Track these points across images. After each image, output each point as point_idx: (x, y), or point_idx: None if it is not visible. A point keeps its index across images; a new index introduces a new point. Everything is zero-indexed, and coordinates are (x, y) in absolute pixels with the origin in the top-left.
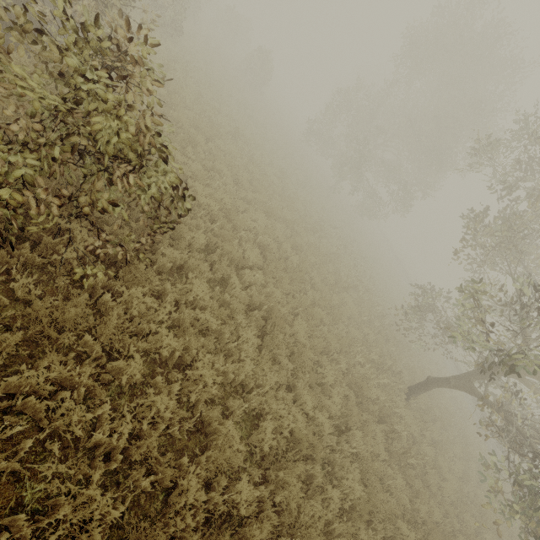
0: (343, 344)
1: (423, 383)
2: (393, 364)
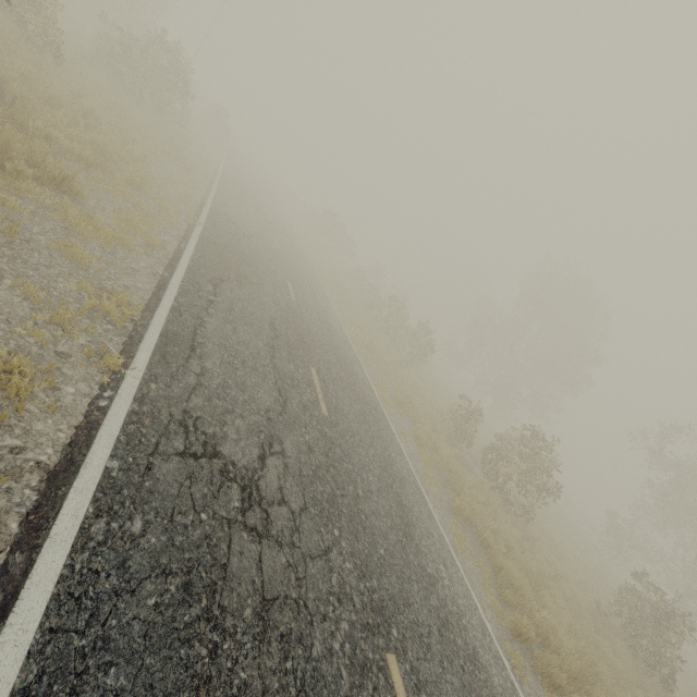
0: None
1: None
2: None
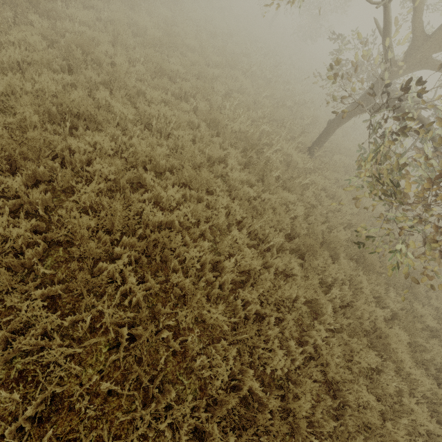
0: (216, 101)
1: (324, 129)
2: (293, 124)
